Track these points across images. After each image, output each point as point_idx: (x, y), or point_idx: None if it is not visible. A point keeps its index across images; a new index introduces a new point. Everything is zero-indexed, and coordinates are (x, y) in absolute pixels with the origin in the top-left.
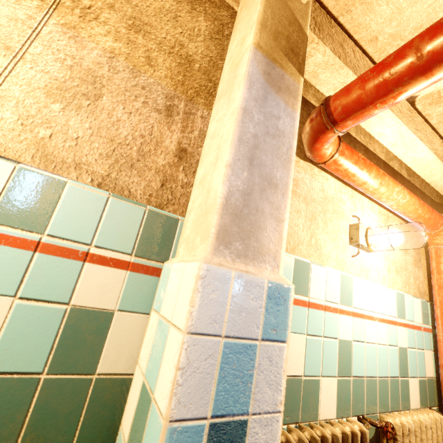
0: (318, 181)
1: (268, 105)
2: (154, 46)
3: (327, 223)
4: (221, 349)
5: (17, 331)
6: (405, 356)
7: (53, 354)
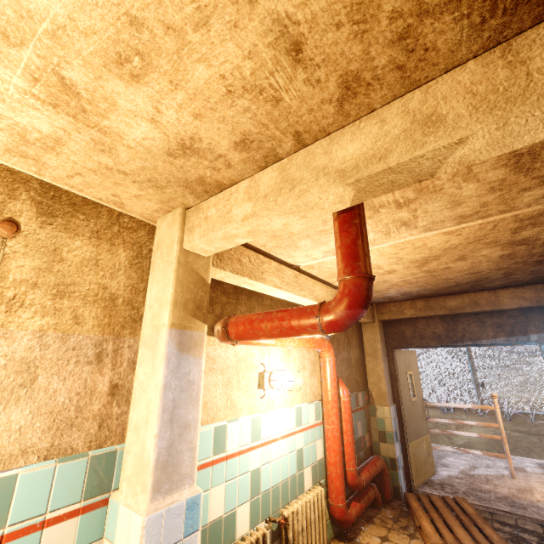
0: (232, 349)
1: (182, 368)
2: (80, 302)
3: (240, 381)
4: None
5: None
6: (302, 454)
7: None
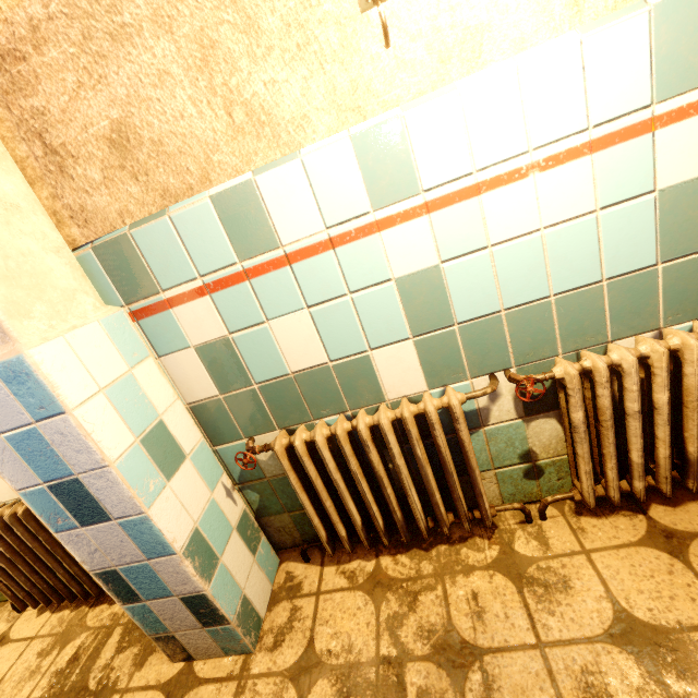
0: None
1: None
2: None
3: (254, 24)
4: (8, 442)
5: None
6: None
7: None
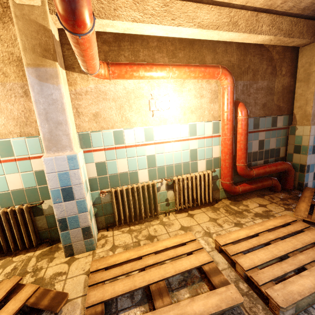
0: (120, 85)
1: (45, 91)
2: (2, 64)
3: (131, 106)
4: (57, 174)
5: (25, 179)
6: (196, 152)
7: (37, 182)
